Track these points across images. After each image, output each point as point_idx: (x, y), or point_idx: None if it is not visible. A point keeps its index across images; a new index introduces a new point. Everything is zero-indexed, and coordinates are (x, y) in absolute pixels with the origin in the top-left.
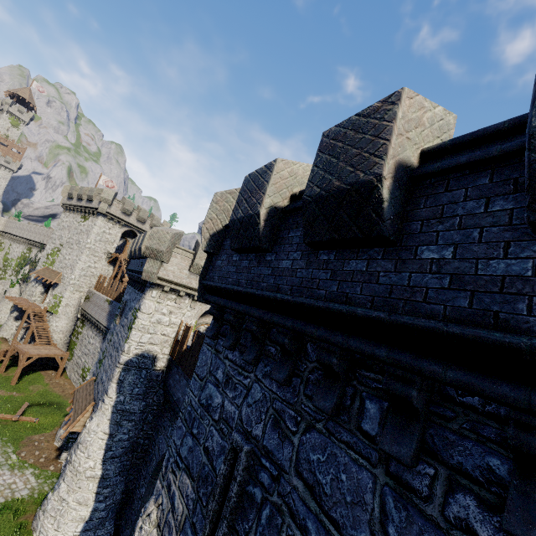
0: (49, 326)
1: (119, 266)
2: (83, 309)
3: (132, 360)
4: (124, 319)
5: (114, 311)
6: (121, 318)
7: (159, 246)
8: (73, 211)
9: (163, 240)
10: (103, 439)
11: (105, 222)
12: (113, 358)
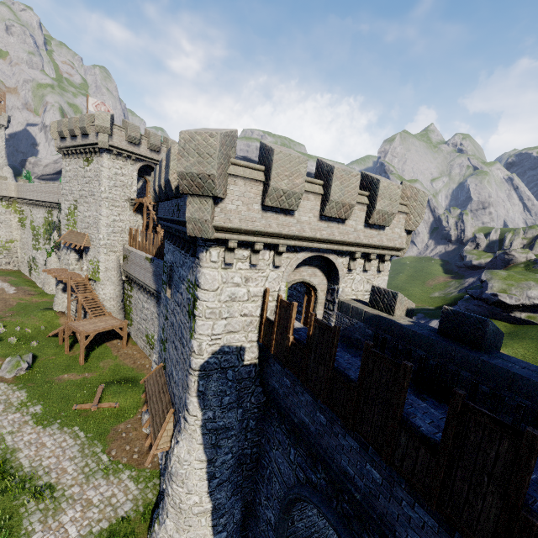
0: (97, 295)
1: (147, 213)
2: (125, 271)
3: (209, 362)
4: (176, 293)
5: (159, 271)
6: (172, 290)
7: (202, 167)
8: (72, 155)
9: (207, 153)
10: (201, 468)
11: (112, 160)
12: (179, 353)
